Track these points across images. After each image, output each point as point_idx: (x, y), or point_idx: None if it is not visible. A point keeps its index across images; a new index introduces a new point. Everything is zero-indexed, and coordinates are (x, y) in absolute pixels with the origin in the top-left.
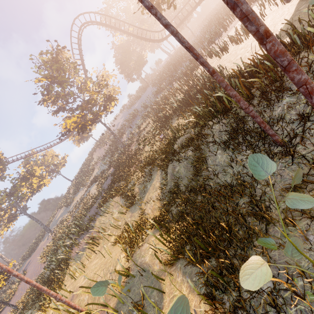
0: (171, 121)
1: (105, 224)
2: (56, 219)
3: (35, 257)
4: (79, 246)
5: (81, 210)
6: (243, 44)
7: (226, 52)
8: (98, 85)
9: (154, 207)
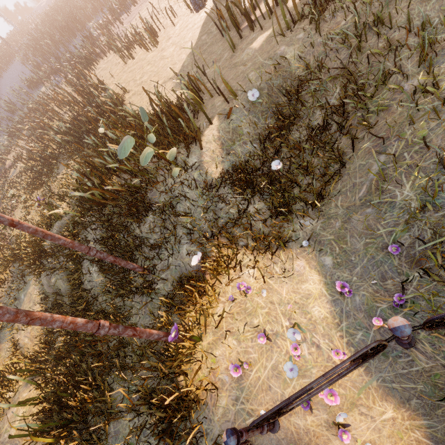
0: (58, 164)
1: None
2: None
3: None
4: None
5: None
6: (151, 54)
7: (133, 54)
8: None
9: (33, 334)
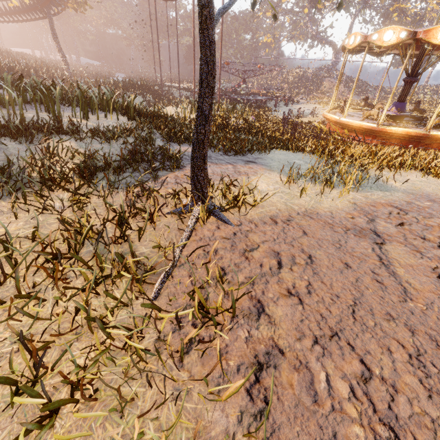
0: None
1: None
2: None
3: None
4: None
5: None
6: None
7: None
8: None
9: None
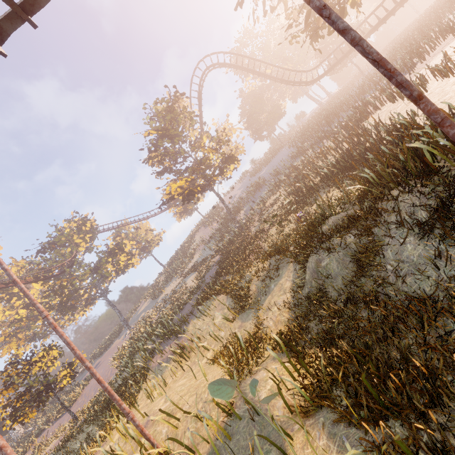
0: (316, 194)
1: (201, 331)
2: (138, 313)
3: (106, 358)
4: (162, 355)
5: (170, 306)
6: None
7: (423, 91)
8: (216, 141)
9: (278, 319)
